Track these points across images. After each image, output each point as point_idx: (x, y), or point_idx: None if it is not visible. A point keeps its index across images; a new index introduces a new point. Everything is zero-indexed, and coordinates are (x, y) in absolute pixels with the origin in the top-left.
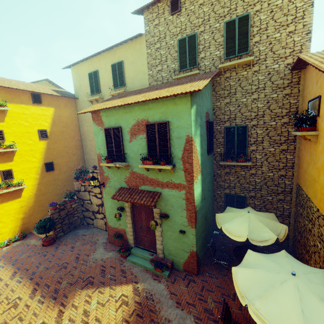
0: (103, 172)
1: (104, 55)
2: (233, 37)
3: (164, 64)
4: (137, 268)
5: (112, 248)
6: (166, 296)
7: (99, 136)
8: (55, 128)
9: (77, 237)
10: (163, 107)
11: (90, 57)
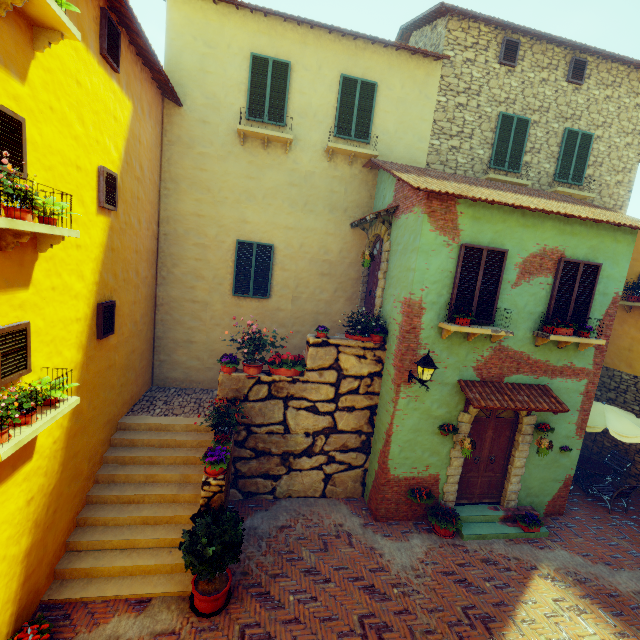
0: (418, 347)
1: (321, 37)
2: (570, 155)
3: (466, 140)
4: (497, 544)
5: (398, 529)
6: (589, 564)
7: (437, 258)
8: (126, 179)
9: (272, 540)
10: (595, 239)
11: (269, 14)
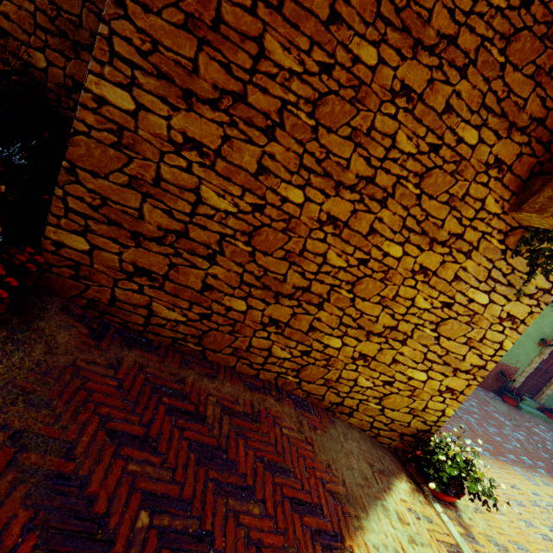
0: None
1: None
2: None
3: None
4: (538, 419)
5: (485, 392)
6: None
7: None
8: None
9: None
10: None
11: None
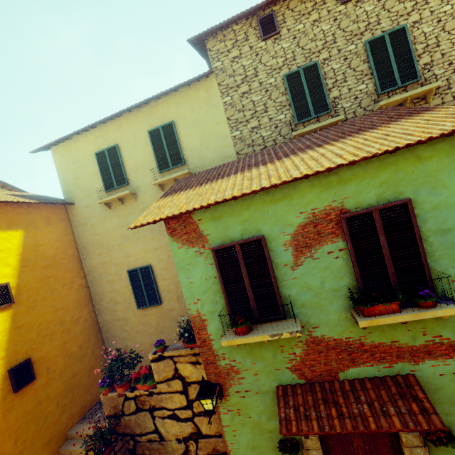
0: (216, 359)
1: (128, 117)
2: (386, 61)
3: (262, 116)
4: None
5: None
6: None
7: (196, 270)
8: (28, 275)
9: None
10: (384, 171)
11: (96, 125)
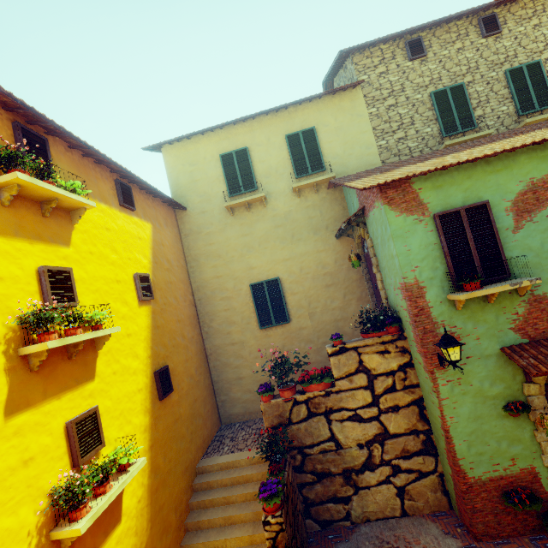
0: (435, 327)
1: (262, 121)
2: (524, 88)
3: (408, 128)
4: None
5: None
6: None
7: (415, 237)
8: (158, 274)
9: None
10: None
11: (223, 127)
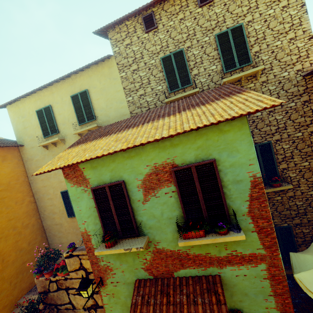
0: (97, 261)
1: (57, 86)
2: (229, 49)
3: (146, 86)
4: None
5: None
6: None
7: (82, 202)
8: None
9: None
10: (199, 139)
11: (36, 91)
